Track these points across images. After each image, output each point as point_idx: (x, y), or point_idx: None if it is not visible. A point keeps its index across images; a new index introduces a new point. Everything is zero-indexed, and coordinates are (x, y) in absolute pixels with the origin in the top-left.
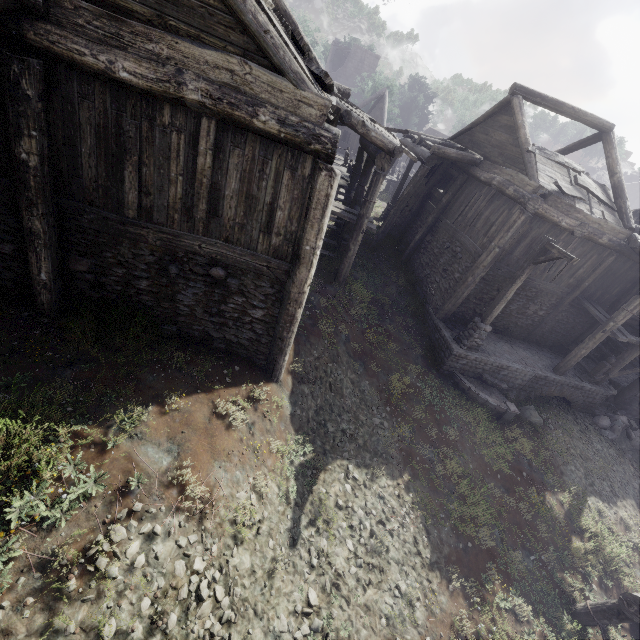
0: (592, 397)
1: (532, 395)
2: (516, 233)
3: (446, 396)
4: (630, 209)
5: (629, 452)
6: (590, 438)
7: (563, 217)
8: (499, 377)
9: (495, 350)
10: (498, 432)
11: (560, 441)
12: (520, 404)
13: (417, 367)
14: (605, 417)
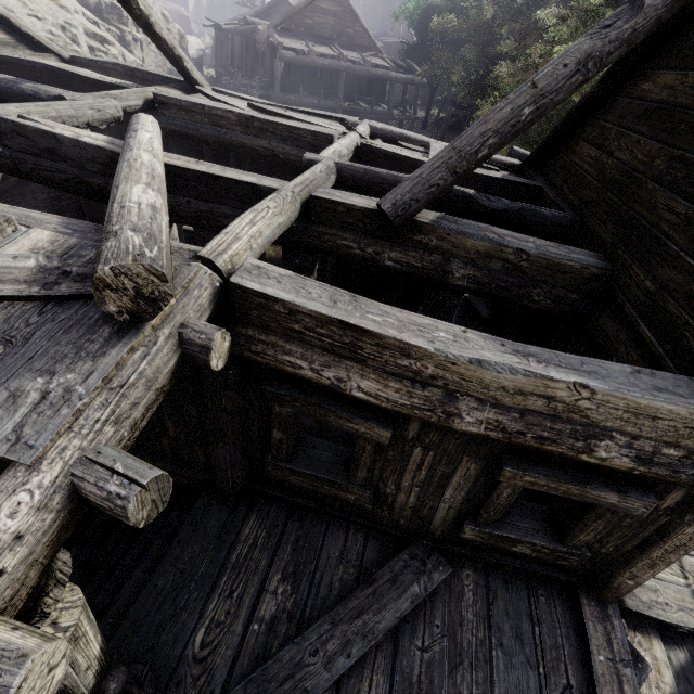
0: None
1: None
2: None
3: None
4: None
5: None
6: None
7: None
8: None
9: None
10: None
11: None
12: None
13: None
14: None
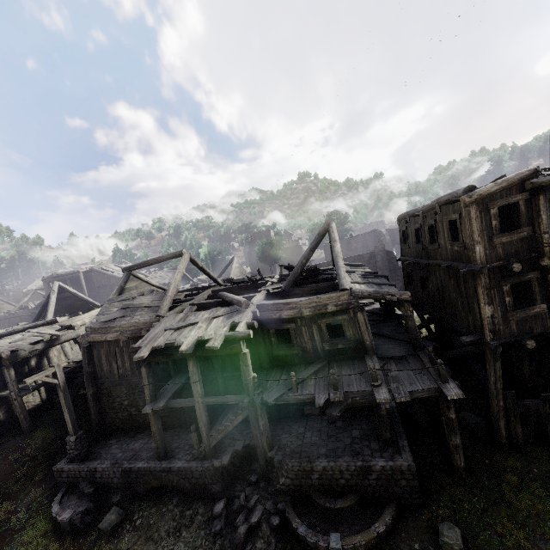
0: (193, 477)
1: (141, 491)
2: (85, 359)
3: (36, 515)
4: (164, 301)
5: (229, 549)
6: (180, 536)
7: (106, 335)
8: (99, 481)
9: (115, 451)
10: (30, 549)
11: (125, 548)
12: (116, 506)
13: (43, 490)
14: (222, 499)
